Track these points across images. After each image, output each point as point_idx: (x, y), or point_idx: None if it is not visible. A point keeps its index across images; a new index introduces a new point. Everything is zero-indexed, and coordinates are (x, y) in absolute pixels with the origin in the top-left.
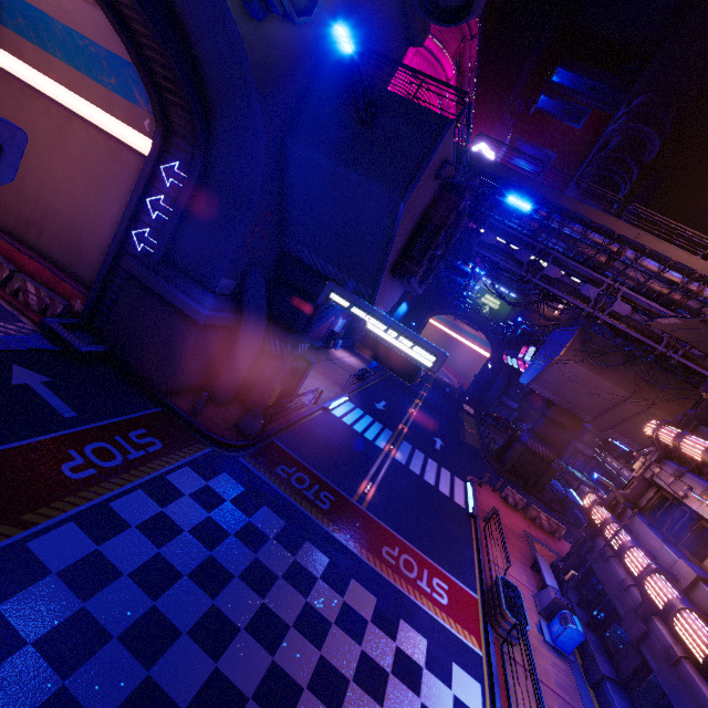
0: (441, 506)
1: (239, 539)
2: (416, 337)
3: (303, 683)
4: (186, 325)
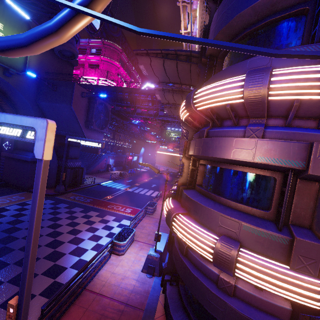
0: (143, 197)
1: (50, 209)
2: (94, 141)
3: (64, 224)
4: (26, 164)
